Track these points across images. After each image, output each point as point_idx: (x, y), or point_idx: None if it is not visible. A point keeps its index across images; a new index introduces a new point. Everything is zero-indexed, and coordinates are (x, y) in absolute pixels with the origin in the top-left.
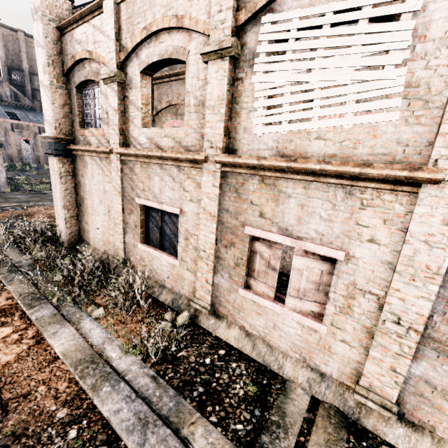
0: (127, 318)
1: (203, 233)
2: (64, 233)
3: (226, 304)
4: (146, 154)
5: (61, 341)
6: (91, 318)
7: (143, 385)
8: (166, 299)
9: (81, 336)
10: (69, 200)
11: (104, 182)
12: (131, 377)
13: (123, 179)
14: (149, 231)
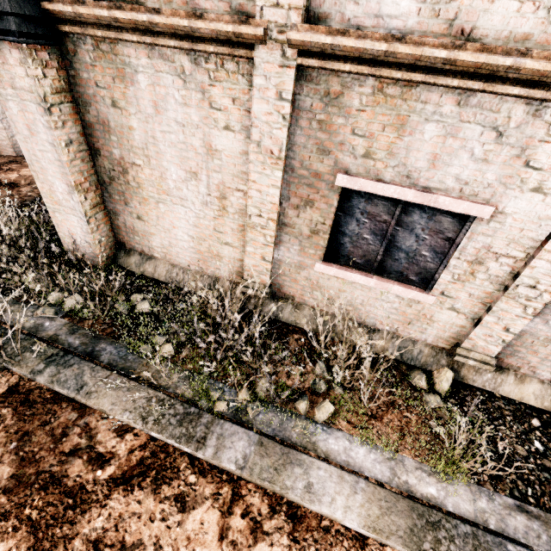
0: (369, 405)
1: (549, 258)
2: (85, 242)
3: (528, 356)
4: (447, 57)
5: (339, 504)
6: (319, 425)
7: (525, 530)
8: (385, 350)
9: (353, 475)
10: (81, 169)
11: (209, 127)
12: (497, 523)
13: (290, 124)
14: (344, 239)
